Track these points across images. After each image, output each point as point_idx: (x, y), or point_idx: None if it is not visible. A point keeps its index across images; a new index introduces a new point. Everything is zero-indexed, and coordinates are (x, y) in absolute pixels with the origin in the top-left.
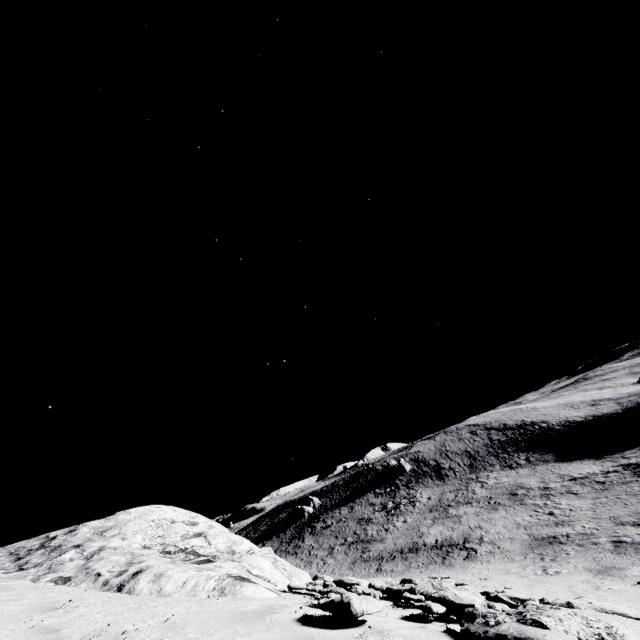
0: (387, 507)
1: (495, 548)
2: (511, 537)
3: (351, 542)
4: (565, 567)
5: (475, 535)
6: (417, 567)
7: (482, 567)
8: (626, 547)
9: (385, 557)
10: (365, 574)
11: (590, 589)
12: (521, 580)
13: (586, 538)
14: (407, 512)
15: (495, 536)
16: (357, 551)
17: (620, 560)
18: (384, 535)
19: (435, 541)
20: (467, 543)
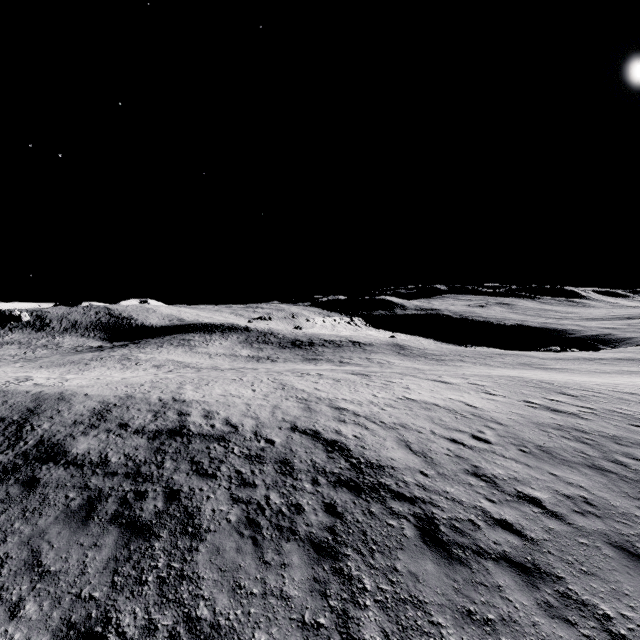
0: None
1: None
2: None
3: None
4: None
5: None
6: None
7: None
8: None
9: None
10: None
11: None
12: None
13: (0, 359)
14: None
15: None
16: None
17: None
18: None
19: None
20: None
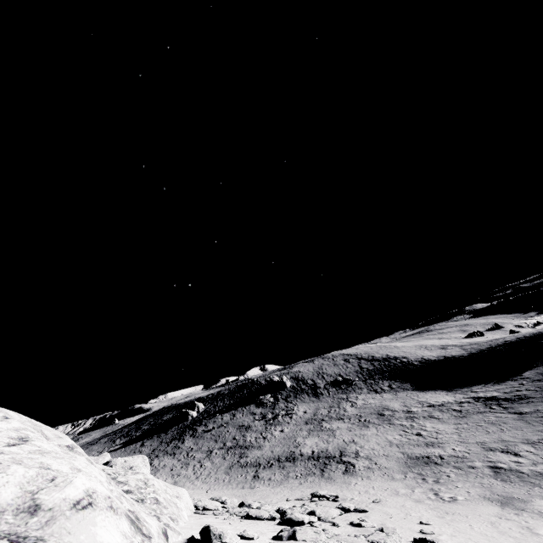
0: (266, 417)
1: (372, 464)
2: (386, 454)
3: (230, 447)
4: (457, 492)
5: (351, 449)
6: (296, 477)
7: (365, 484)
8: (507, 474)
9: (262, 464)
10: (242, 480)
11: (525, 532)
12: (421, 507)
13: (460, 461)
14: (284, 423)
15: (370, 452)
16: (235, 456)
17: (512, 489)
18: (262, 442)
19: (312, 452)
20: (344, 456)
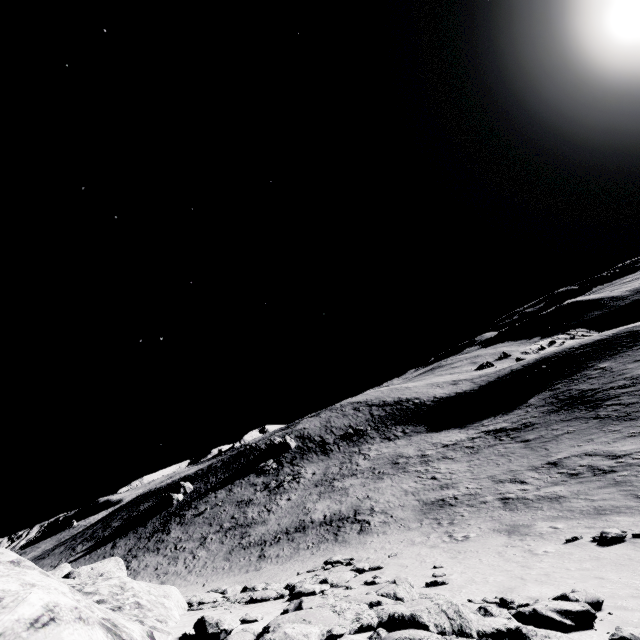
0: (270, 486)
1: (388, 517)
2: (402, 504)
3: (228, 528)
4: (470, 530)
5: (365, 506)
6: (307, 548)
7: (381, 540)
8: (514, 503)
9: (268, 541)
10: (245, 564)
11: (527, 555)
12: (436, 552)
13: (473, 498)
14: (291, 489)
15: (386, 505)
16: (235, 537)
17: (518, 517)
18: (266, 516)
19: (323, 517)
20: (358, 515)
